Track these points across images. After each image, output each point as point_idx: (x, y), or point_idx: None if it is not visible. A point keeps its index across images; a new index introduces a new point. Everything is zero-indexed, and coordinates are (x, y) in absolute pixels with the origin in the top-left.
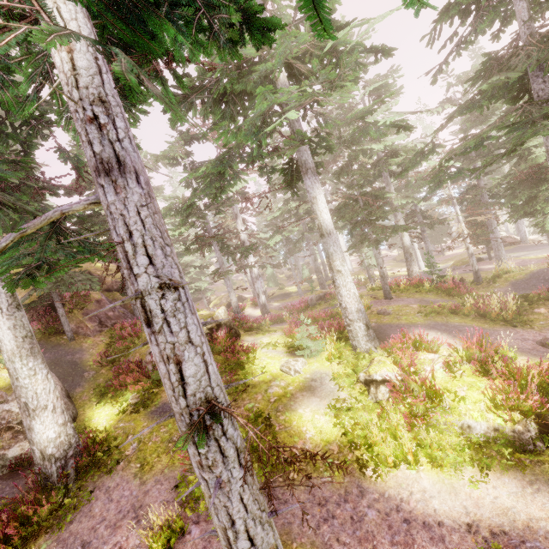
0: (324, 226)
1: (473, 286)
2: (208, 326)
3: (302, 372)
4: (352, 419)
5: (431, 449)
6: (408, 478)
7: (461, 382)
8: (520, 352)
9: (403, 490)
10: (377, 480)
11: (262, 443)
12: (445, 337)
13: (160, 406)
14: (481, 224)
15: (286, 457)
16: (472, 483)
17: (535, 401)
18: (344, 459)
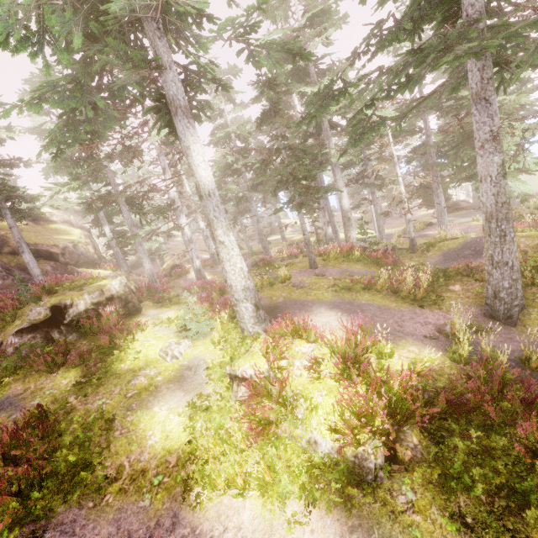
0: (202, 185)
1: (408, 255)
2: (93, 300)
3: (181, 358)
4: (205, 422)
5: (262, 474)
6: (232, 507)
7: (323, 384)
8: (412, 341)
9: (219, 524)
10: (199, 508)
11: (85, 457)
12: (343, 319)
13: (1, 401)
14: (427, 187)
15: (110, 474)
16: (288, 525)
17: (383, 421)
18: (176, 475)
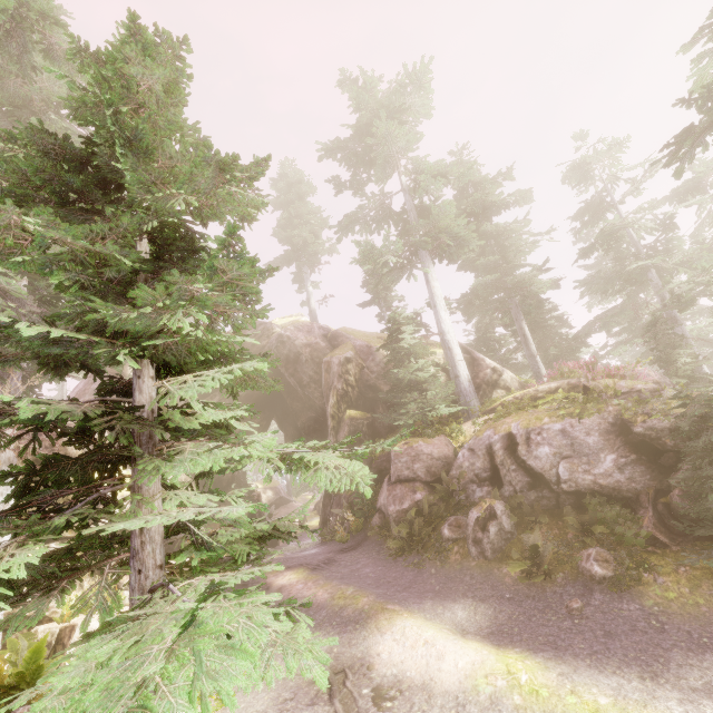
0: None
1: None
2: None
3: None
4: None
5: None
6: None
7: None
8: None
9: None
10: None
11: None
12: None
13: None
14: None
15: None
16: None
17: None
18: None
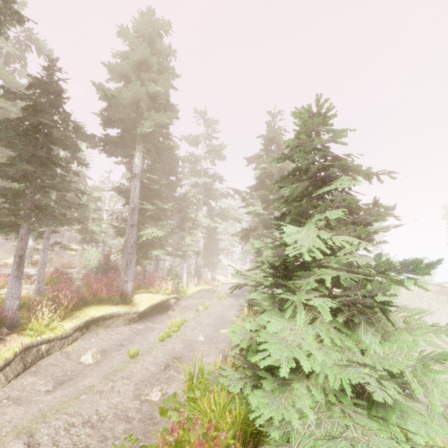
0: None
1: None
2: None
3: None
4: None
5: None
6: None
7: None
8: None
9: None
10: None
11: None
12: None
13: None
14: None
15: None
16: None
17: None
18: None
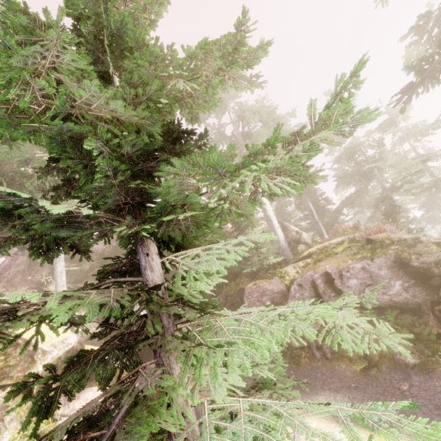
0: None
1: None
2: None
3: None
4: None
5: None
6: None
7: None
8: None
9: None
10: None
11: None
12: None
13: None
14: None
15: None
16: None
17: None
18: None
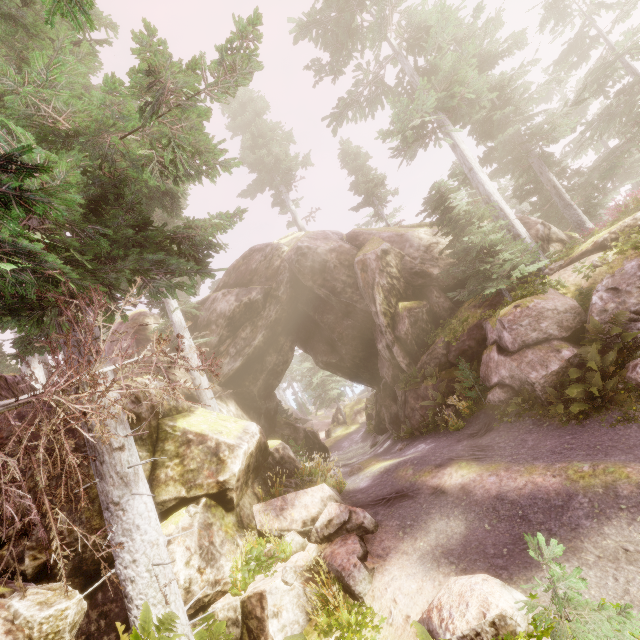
0: None
1: None
2: None
3: None
4: None
5: None
6: None
7: None
8: None
9: None
10: None
11: None
12: None
13: None
14: None
15: None
16: None
17: None
18: None
